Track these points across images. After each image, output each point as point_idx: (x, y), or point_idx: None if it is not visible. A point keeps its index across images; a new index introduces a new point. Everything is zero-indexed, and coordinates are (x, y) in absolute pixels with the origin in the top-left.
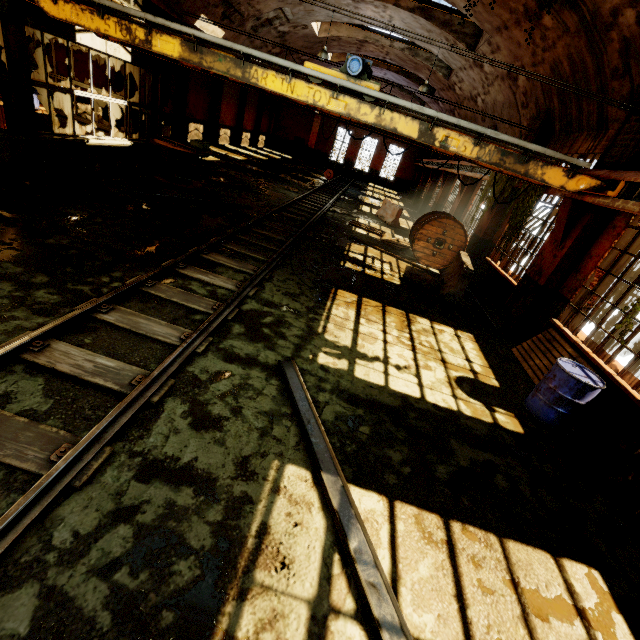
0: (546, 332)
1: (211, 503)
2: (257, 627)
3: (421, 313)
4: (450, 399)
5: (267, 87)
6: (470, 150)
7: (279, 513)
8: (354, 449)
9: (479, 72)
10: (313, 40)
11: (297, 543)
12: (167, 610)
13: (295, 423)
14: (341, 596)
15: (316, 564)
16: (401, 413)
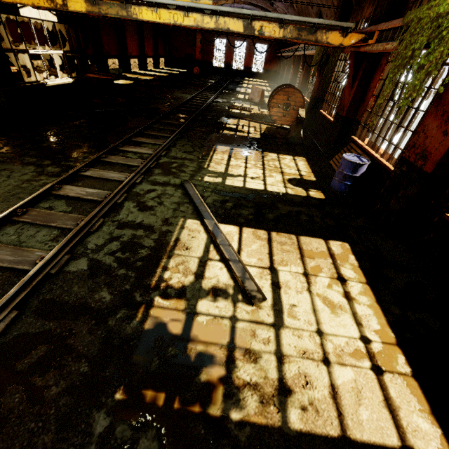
0: (348, 145)
1: (152, 233)
2: (176, 264)
3: (272, 151)
4: (282, 188)
5: (144, 19)
6: (278, 32)
7: (184, 234)
8: (223, 212)
9: None
10: None
11: (193, 242)
12: (139, 262)
13: (191, 205)
14: (213, 256)
15: (202, 248)
16: (251, 196)
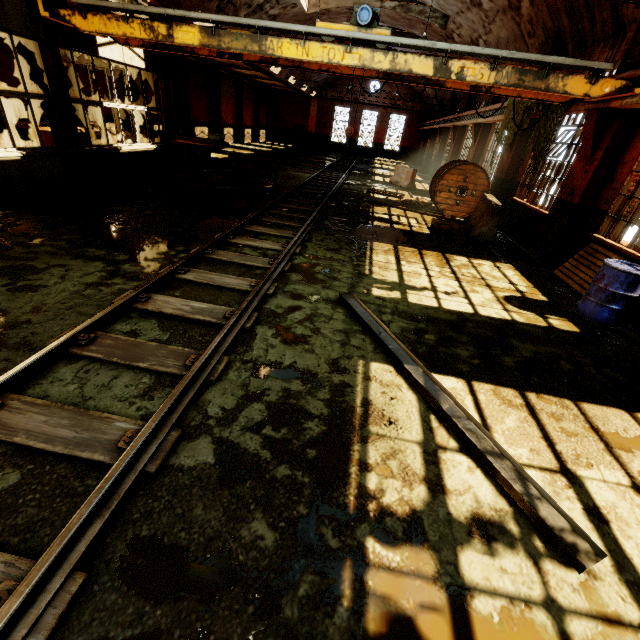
0: (587, 248)
1: (318, 388)
2: (382, 457)
3: (457, 253)
4: (502, 312)
5: (283, 55)
6: (487, 76)
7: (375, 392)
8: (425, 350)
9: (478, 12)
10: (303, 18)
11: (397, 409)
12: (309, 449)
13: (368, 336)
14: (444, 439)
15: (417, 421)
16: (459, 324)
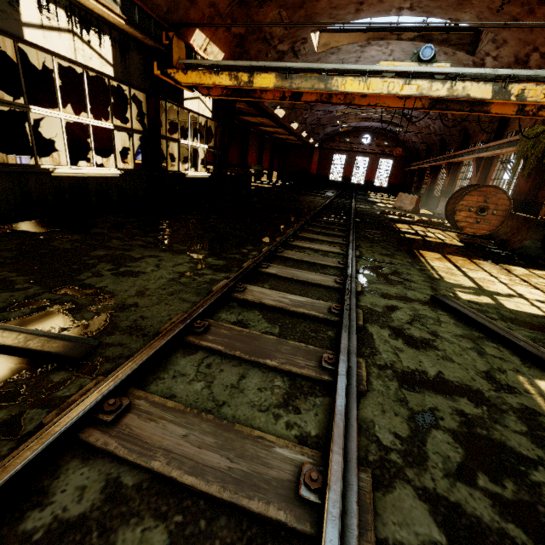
0: None
1: (499, 413)
2: None
3: (508, 263)
4: None
5: (346, 90)
6: None
7: None
8: None
9: None
10: None
11: None
12: None
13: (499, 344)
14: None
15: None
16: None
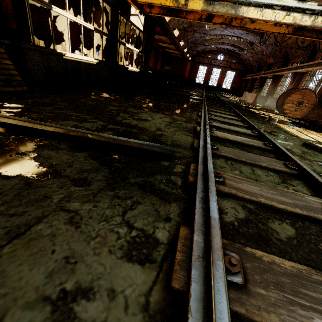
0: None
1: None
2: None
3: (321, 132)
4: None
5: (248, 16)
6: None
7: None
8: None
9: None
10: None
11: None
12: None
13: None
14: None
15: None
16: None
